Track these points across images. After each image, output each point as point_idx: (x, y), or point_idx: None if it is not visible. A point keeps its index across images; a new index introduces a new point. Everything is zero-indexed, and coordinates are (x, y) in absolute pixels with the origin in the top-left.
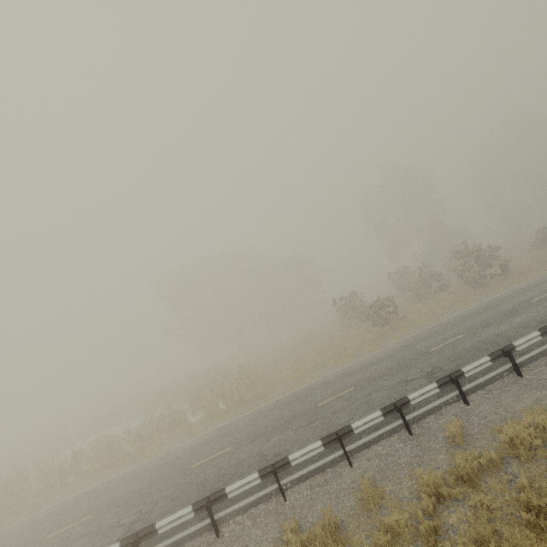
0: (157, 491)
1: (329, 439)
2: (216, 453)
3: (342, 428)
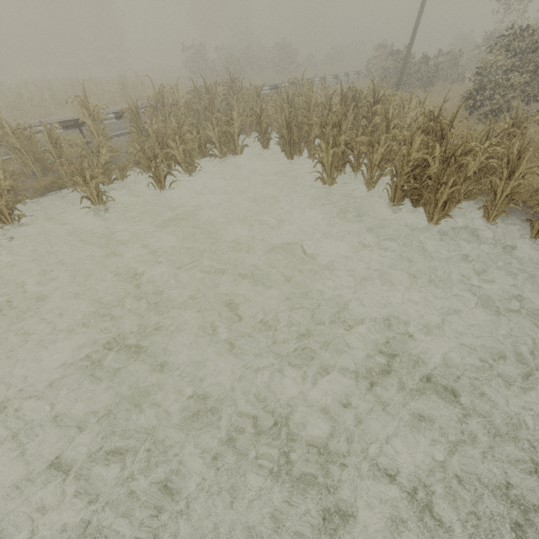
0: None
1: (272, 88)
2: None
3: (276, 85)
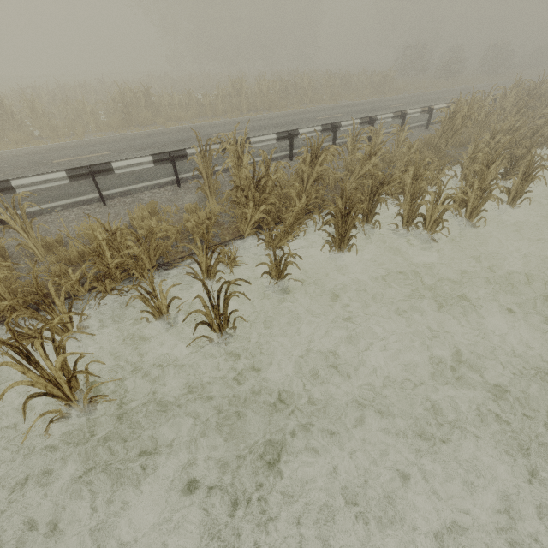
0: (443, 100)
1: None
2: (451, 96)
3: None
